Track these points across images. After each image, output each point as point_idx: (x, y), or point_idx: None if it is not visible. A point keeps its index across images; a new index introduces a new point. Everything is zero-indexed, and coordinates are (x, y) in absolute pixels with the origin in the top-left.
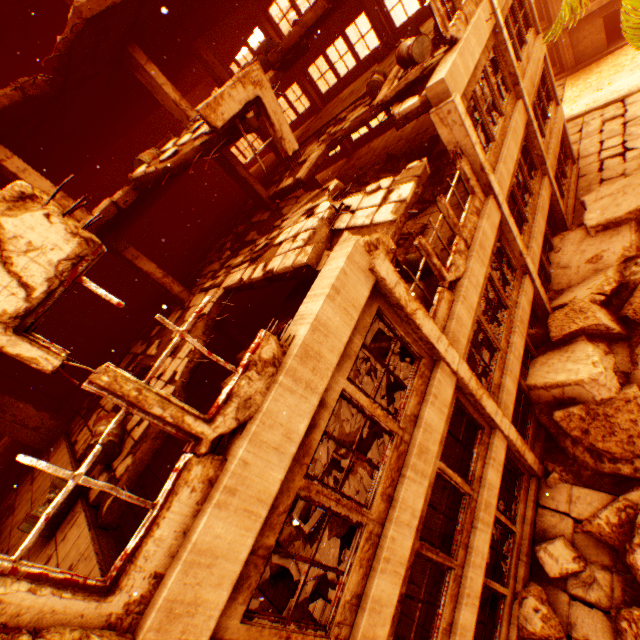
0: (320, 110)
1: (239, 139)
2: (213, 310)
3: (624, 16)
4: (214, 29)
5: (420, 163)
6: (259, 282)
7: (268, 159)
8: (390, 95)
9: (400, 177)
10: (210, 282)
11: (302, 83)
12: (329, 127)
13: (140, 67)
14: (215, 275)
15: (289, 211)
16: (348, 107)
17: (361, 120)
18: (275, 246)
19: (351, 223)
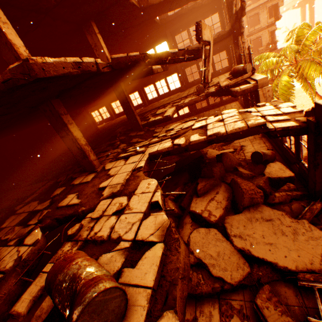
0: (147, 105)
1: (195, 58)
2: (144, 166)
3: (279, 94)
4: (111, 53)
5: (278, 100)
6: (197, 144)
7: (113, 121)
8: (232, 83)
9: (270, 103)
10: (126, 153)
11: (141, 92)
12: (165, 106)
13: (94, 33)
14: (119, 154)
15: (161, 130)
16: (176, 100)
17: (195, 100)
18: (194, 129)
19: (265, 114)
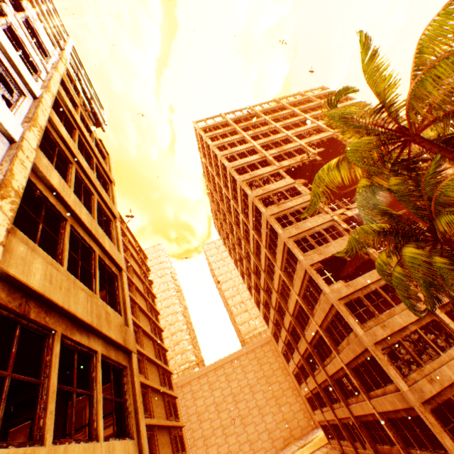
0: None
1: None
2: None
3: None
4: None
5: None
6: None
7: None
8: None
9: None
10: None
11: None
12: None
13: None
14: None
15: None
16: None
17: None
18: None
19: None
